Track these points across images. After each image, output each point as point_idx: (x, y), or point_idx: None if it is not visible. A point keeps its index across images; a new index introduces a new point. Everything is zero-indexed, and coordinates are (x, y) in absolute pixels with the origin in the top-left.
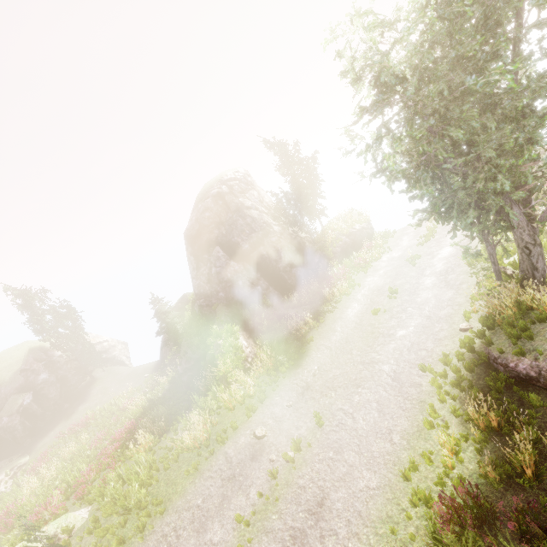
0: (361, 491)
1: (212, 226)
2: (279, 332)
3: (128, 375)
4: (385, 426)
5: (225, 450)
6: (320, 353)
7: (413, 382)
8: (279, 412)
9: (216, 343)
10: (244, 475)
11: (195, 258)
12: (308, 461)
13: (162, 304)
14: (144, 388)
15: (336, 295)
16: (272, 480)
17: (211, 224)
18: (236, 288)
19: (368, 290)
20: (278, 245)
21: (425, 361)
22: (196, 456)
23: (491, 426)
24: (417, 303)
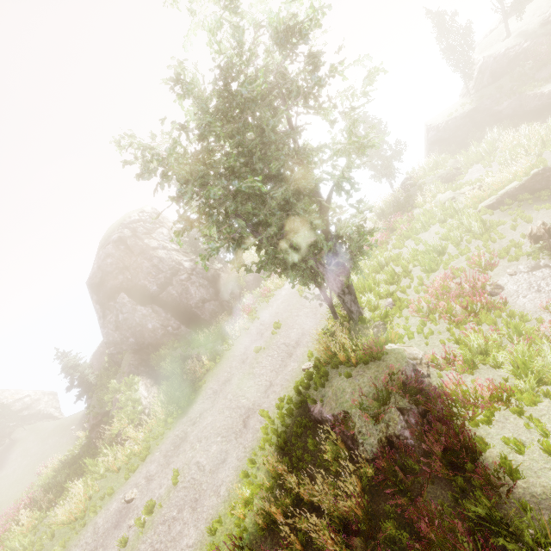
0: (182, 549)
1: (116, 272)
2: (180, 376)
3: (53, 430)
4: (221, 477)
5: (96, 520)
6: (206, 398)
7: (255, 428)
8: (154, 469)
9: (115, 397)
10: (104, 546)
11: (101, 306)
12: (155, 523)
13: (69, 358)
14: (69, 443)
15: (236, 331)
16: (122, 549)
17: (115, 270)
18: (146, 332)
19: (264, 323)
20: (188, 283)
21: (270, 404)
22: (70, 531)
23: (279, 473)
24: (290, 339)
